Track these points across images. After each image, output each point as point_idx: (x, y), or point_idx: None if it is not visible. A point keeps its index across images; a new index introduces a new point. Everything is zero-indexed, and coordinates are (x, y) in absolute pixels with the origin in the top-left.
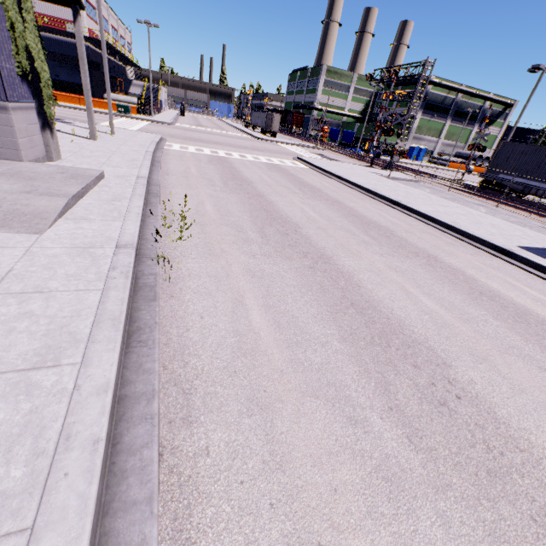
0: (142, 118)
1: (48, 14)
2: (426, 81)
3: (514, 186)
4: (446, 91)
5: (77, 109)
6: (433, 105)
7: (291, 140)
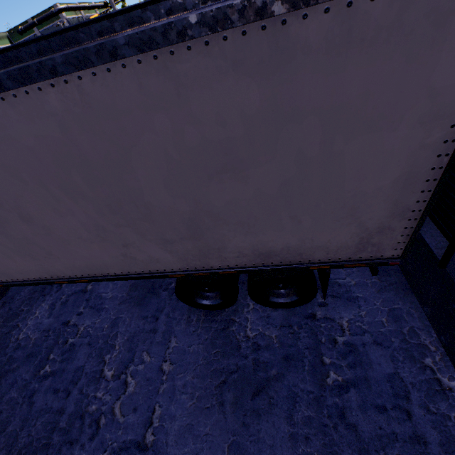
0: None
1: None
2: None
3: None
4: (74, 13)
5: None
6: None
7: None
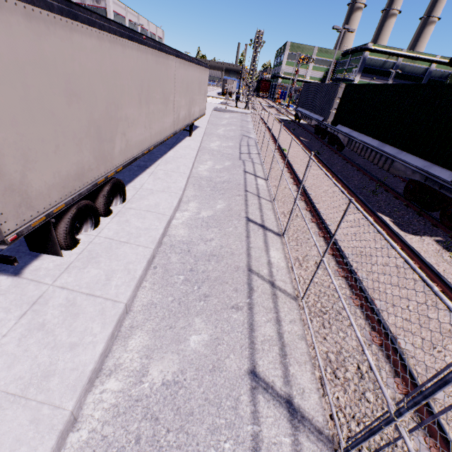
0: None
1: None
2: (261, 45)
3: (299, 114)
4: (386, 56)
5: None
6: (372, 69)
7: (241, 99)
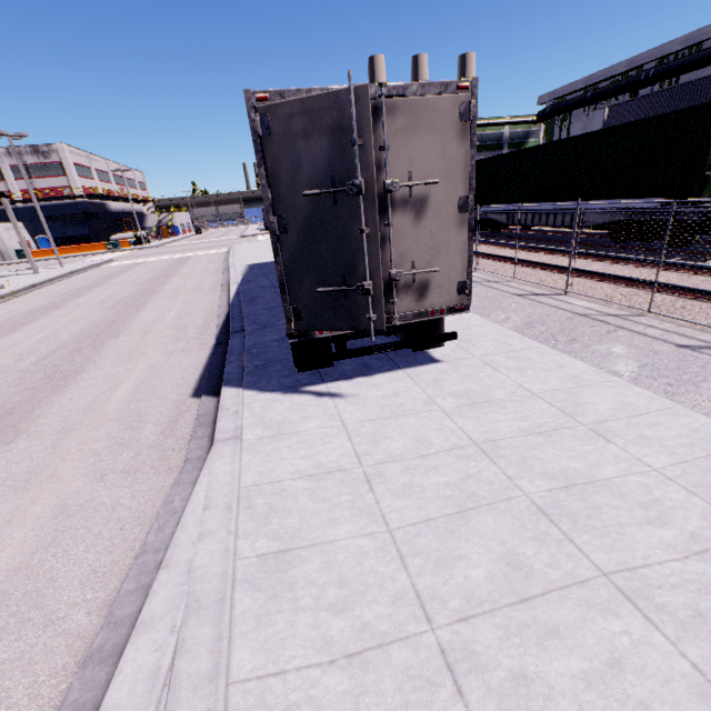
0: (130, 248)
1: (48, 186)
2: None
3: None
4: None
5: (73, 257)
6: None
7: None
